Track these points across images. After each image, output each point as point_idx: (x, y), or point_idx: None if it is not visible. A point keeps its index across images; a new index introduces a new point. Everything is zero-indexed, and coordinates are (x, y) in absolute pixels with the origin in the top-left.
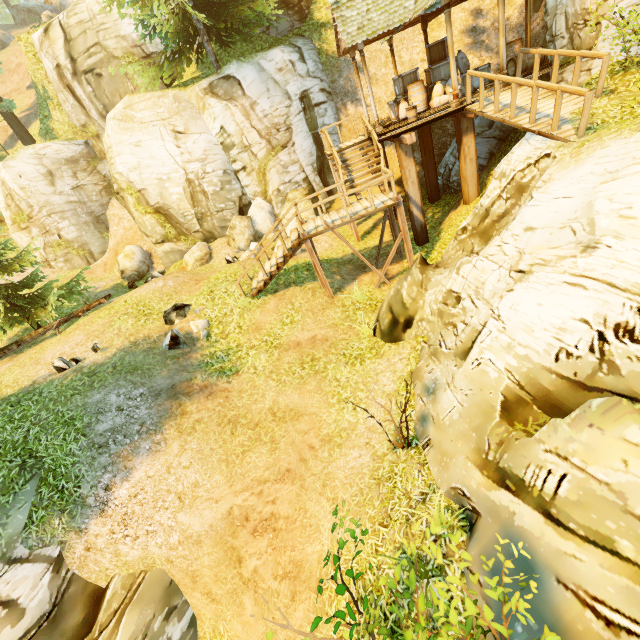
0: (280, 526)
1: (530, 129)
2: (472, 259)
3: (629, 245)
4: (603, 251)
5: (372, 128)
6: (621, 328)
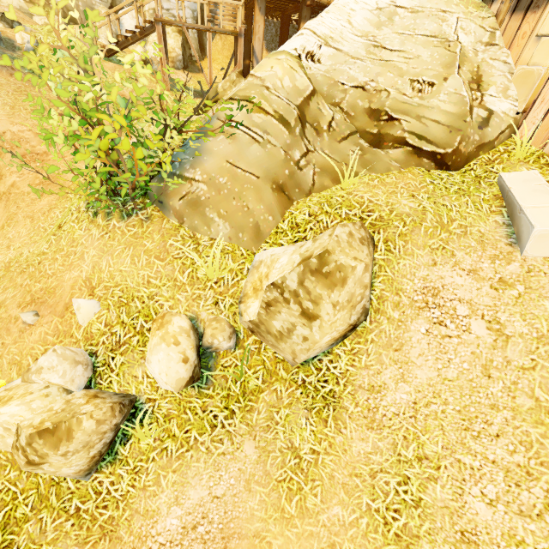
0: (49, 158)
1: (330, 3)
2: None
3: (330, 16)
4: (319, 18)
5: None
6: (310, 54)
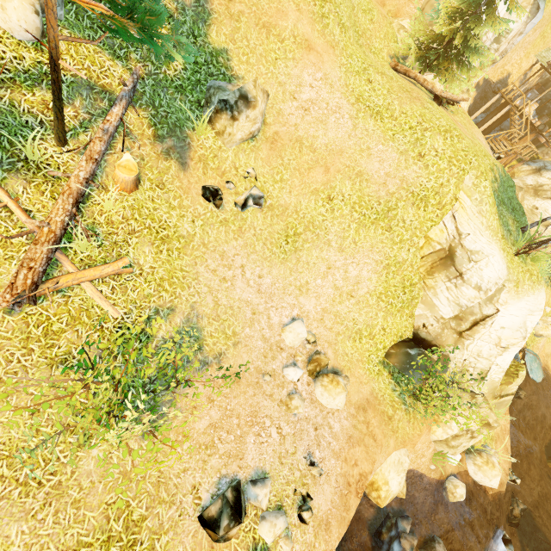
0: None
1: None
2: (542, 200)
3: None
4: None
5: (530, 114)
6: None
